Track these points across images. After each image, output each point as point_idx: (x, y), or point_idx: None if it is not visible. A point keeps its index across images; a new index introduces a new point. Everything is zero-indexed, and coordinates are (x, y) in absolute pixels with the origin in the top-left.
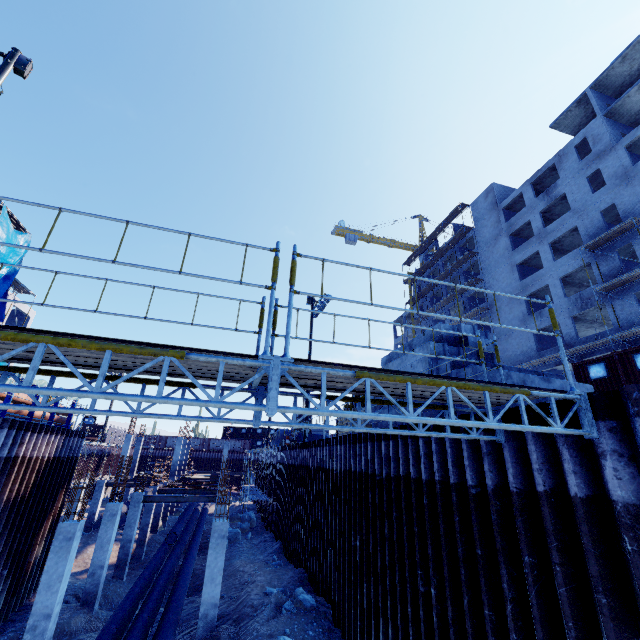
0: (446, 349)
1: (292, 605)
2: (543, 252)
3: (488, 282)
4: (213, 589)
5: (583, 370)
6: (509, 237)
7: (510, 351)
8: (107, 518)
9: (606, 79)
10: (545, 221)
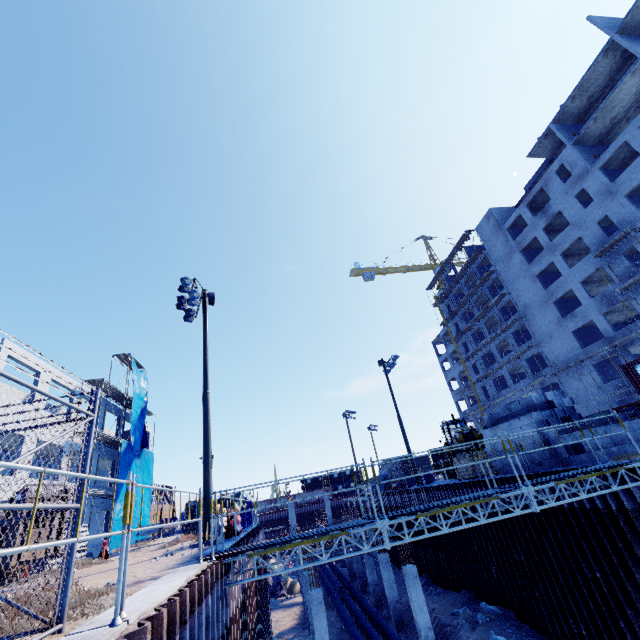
0: (543, 415)
1: (483, 616)
2: (557, 262)
3: (514, 294)
4: (424, 617)
5: (631, 370)
6: (521, 253)
7: (556, 352)
8: (308, 585)
9: (563, 114)
10: (549, 232)
